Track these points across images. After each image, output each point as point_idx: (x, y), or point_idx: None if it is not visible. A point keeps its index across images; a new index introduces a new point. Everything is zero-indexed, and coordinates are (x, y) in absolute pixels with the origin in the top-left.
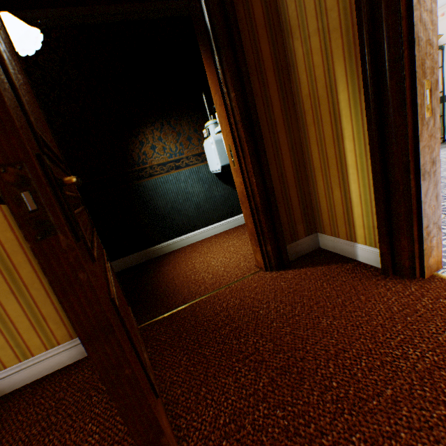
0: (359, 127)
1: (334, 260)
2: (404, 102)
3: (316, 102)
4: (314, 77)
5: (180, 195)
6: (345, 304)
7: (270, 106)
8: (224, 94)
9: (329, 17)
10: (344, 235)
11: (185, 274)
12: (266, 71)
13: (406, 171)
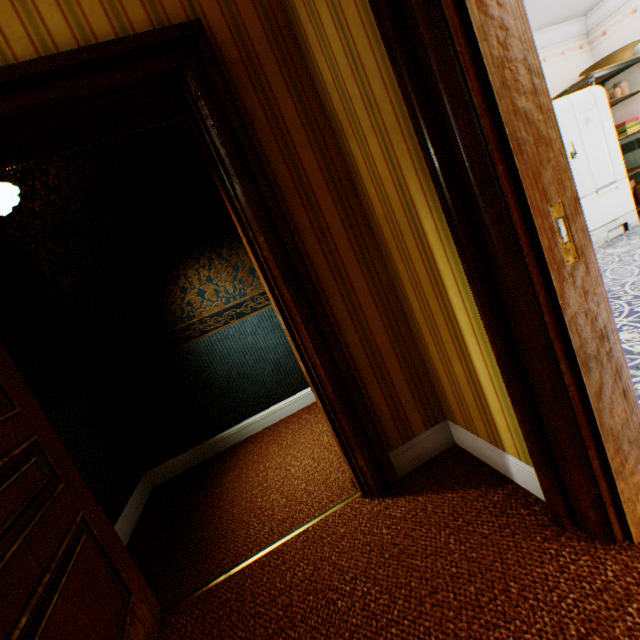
0: (462, 274)
1: (475, 479)
2: (518, 247)
3: (397, 229)
4: (385, 193)
5: (248, 354)
6: (480, 603)
7: (329, 240)
8: (251, 238)
9: (381, 111)
10: (485, 434)
11: (250, 492)
12: (315, 190)
13: (551, 359)
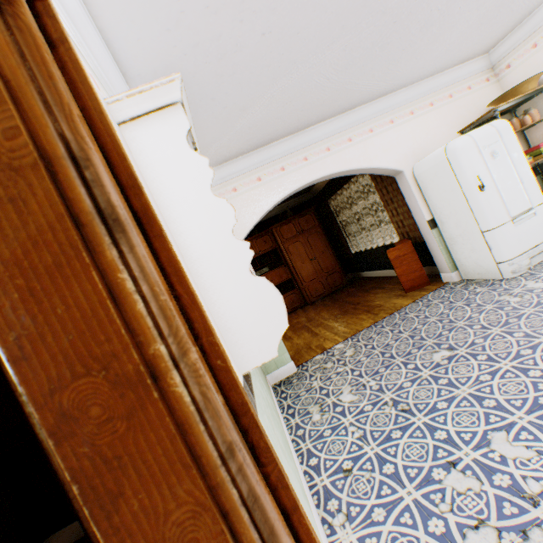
0: None
1: None
2: None
3: None
4: None
5: None
6: None
7: None
8: None
9: None
10: None
11: None
12: None
13: None
